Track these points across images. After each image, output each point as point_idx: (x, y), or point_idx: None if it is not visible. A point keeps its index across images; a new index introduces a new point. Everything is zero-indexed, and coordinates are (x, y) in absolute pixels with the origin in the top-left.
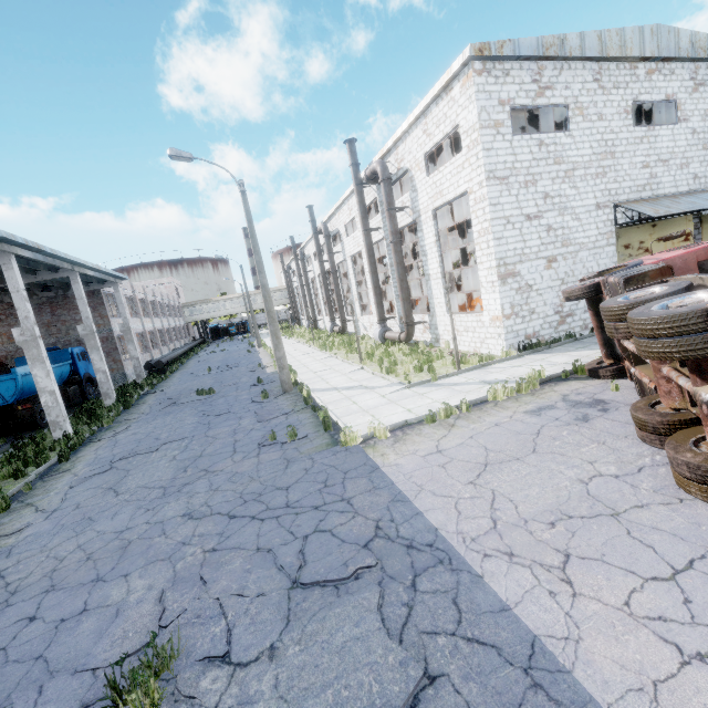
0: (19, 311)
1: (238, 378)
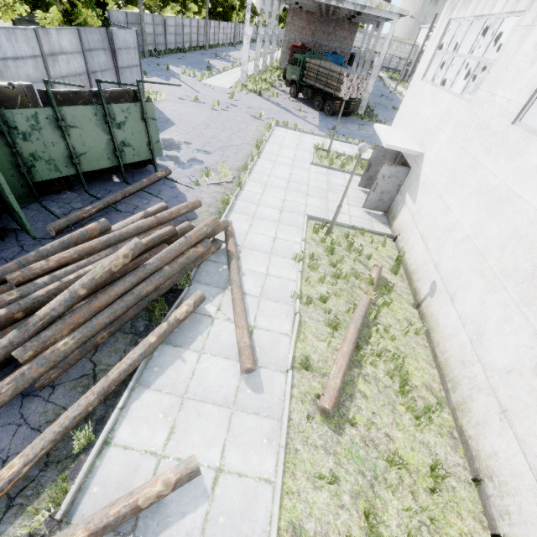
0: (373, 47)
1: None
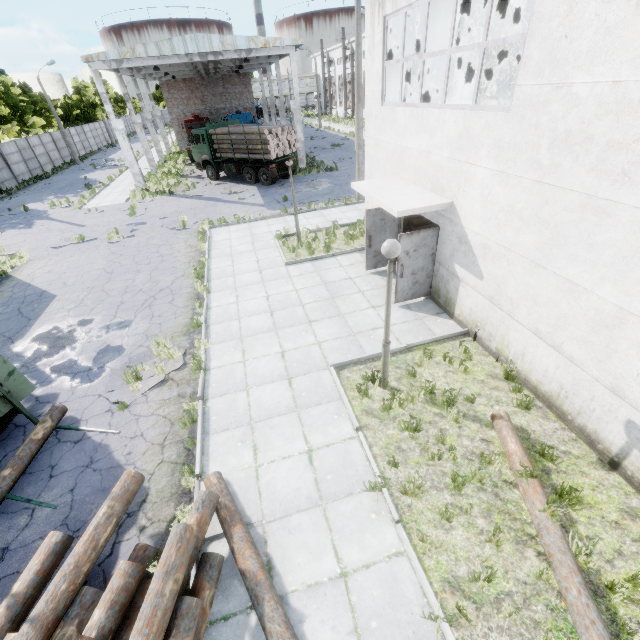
0: (279, 91)
1: (341, 142)
